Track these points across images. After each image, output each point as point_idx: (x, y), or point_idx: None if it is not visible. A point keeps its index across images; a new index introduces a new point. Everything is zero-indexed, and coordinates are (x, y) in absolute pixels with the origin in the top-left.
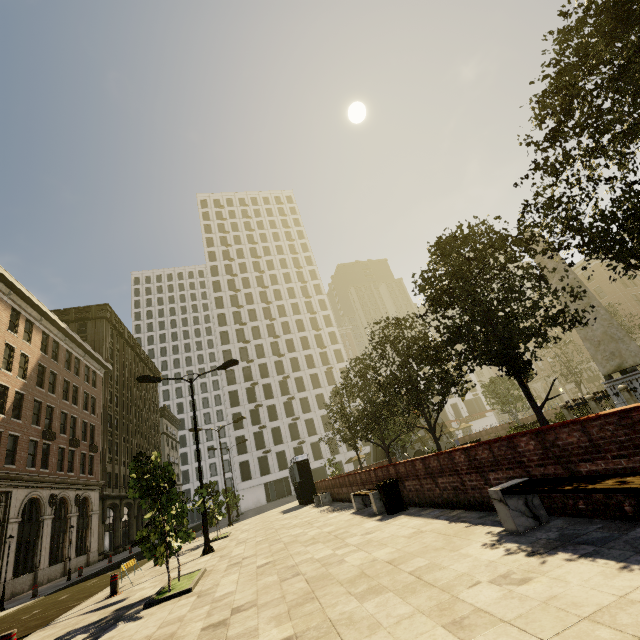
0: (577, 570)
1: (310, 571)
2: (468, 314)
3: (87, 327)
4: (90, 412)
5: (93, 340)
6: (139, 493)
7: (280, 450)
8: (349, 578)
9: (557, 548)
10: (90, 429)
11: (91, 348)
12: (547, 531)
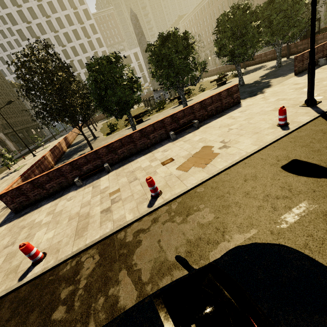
0: None
1: None
2: None
3: None
4: None
5: None
6: None
7: None
8: None
9: None
10: None
11: None
12: None
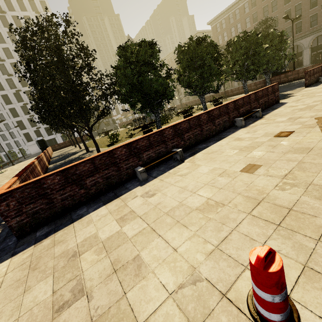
0: None
1: None
2: None
3: None
4: None
5: None
6: None
7: (46, 127)
8: None
9: None
10: None
11: None
12: None
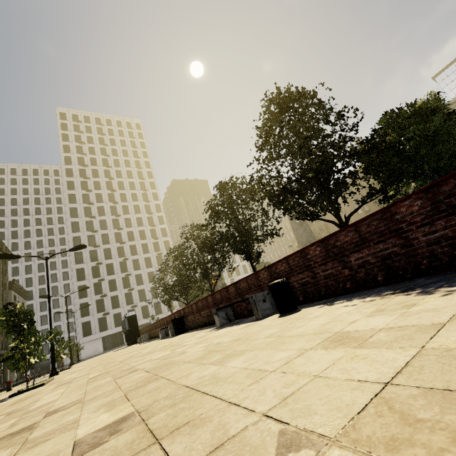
0: (225, 329)
1: (123, 359)
2: (227, 227)
3: None
4: None
5: None
6: (6, 330)
7: (117, 312)
8: (141, 355)
9: (227, 326)
10: None
11: None
12: (230, 323)
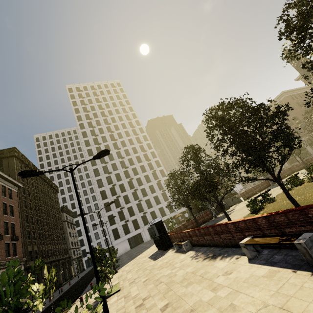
0: None
1: None
2: None
3: (2, 163)
4: (9, 215)
5: (7, 170)
6: None
7: (134, 219)
8: None
9: None
10: (11, 226)
11: (4, 174)
12: None
